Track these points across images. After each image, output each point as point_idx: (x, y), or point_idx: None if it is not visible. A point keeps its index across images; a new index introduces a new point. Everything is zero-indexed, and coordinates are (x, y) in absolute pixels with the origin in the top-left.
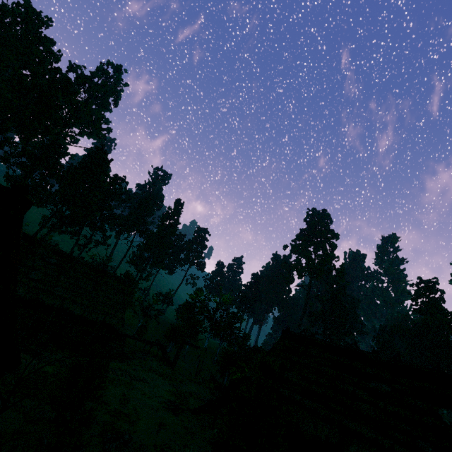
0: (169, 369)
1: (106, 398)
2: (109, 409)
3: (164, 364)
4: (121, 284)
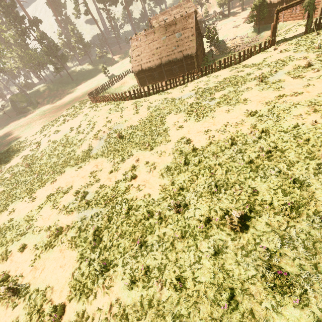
0: (228, 18)
1: (215, 38)
2: (218, 38)
3: (225, 18)
4: (188, 3)
